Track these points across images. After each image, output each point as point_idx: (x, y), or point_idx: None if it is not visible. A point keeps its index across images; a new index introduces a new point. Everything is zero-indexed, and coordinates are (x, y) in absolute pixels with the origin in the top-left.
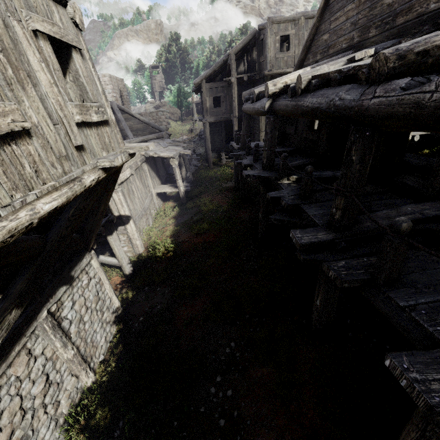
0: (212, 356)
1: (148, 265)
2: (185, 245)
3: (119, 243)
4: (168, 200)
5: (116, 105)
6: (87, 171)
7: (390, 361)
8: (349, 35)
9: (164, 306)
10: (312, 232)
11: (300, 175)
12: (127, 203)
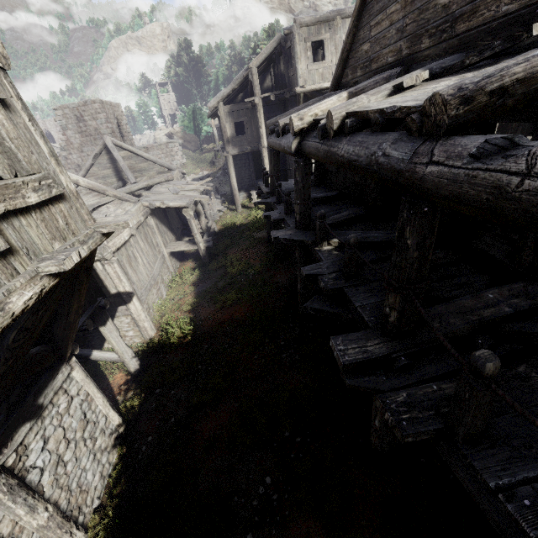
0: (241, 499)
1: (161, 355)
2: (207, 324)
3: (117, 334)
4: (186, 259)
5: (110, 140)
6: (19, 287)
7: None
8: (395, 45)
9: (179, 420)
10: (360, 340)
11: (343, 238)
12: (127, 276)
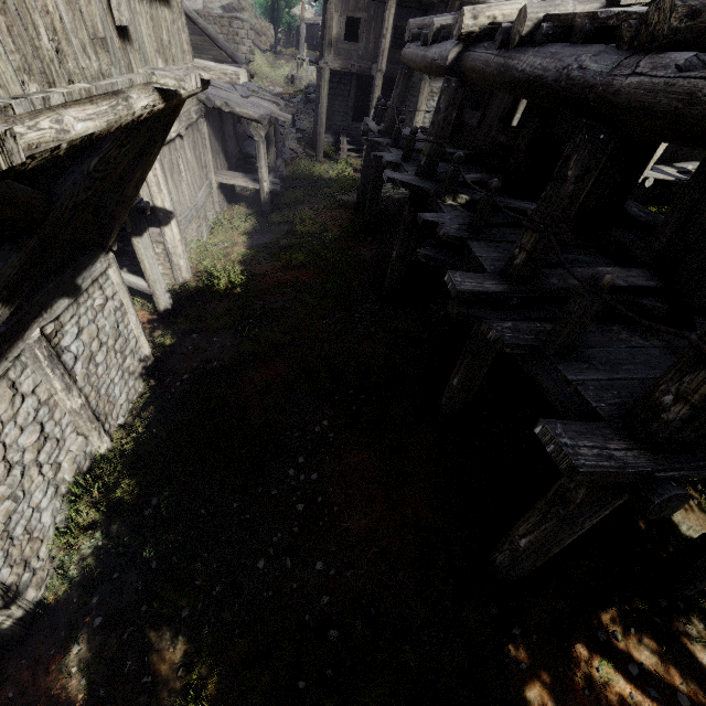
0: (294, 434)
1: (199, 301)
2: (263, 281)
3: (153, 255)
4: (237, 202)
5: None
6: (136, 86)
7: (543, 427)
8: None
9: (225, 363)
10: (477, 279)
11: (473, 196)
12: (169, 188)
